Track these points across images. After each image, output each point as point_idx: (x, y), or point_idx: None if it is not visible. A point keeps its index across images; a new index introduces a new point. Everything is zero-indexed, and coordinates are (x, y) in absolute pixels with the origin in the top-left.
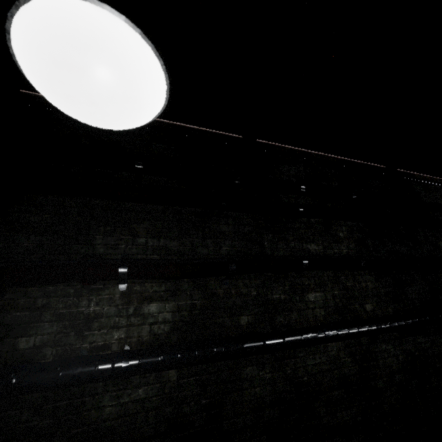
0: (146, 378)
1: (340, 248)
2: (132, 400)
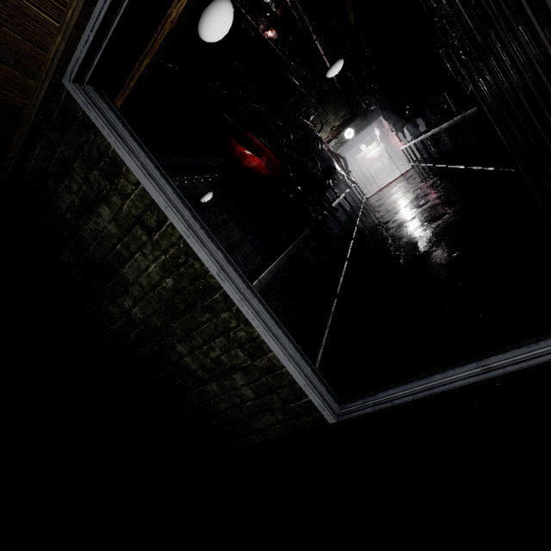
0: None
1: None
2: None
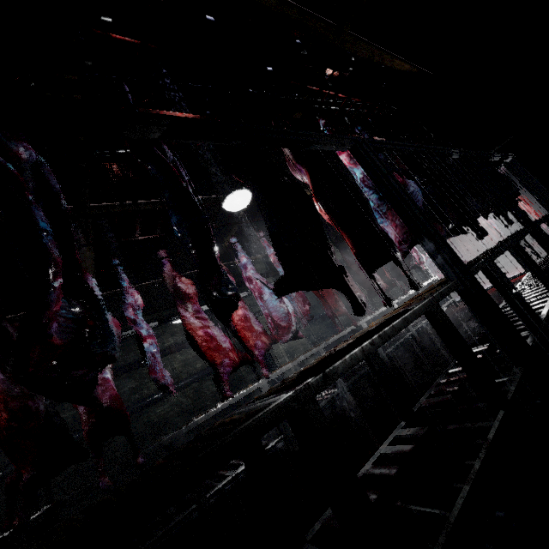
0: None
1: (176, 338)
2: None
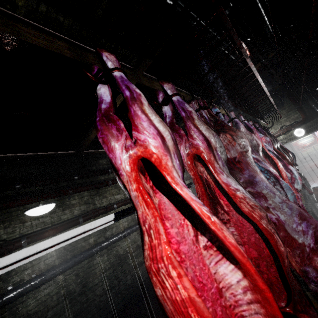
0: (48, 284)
1: None
2: (43, 295)
